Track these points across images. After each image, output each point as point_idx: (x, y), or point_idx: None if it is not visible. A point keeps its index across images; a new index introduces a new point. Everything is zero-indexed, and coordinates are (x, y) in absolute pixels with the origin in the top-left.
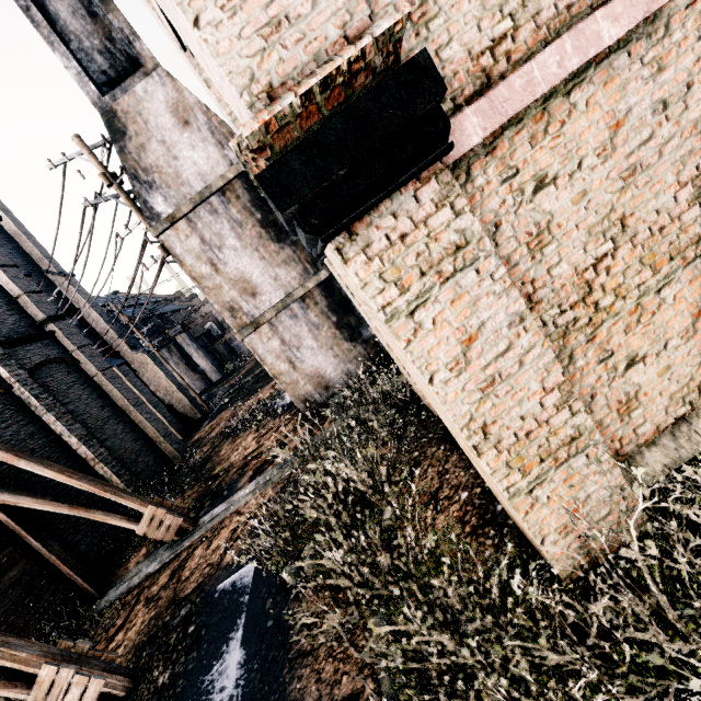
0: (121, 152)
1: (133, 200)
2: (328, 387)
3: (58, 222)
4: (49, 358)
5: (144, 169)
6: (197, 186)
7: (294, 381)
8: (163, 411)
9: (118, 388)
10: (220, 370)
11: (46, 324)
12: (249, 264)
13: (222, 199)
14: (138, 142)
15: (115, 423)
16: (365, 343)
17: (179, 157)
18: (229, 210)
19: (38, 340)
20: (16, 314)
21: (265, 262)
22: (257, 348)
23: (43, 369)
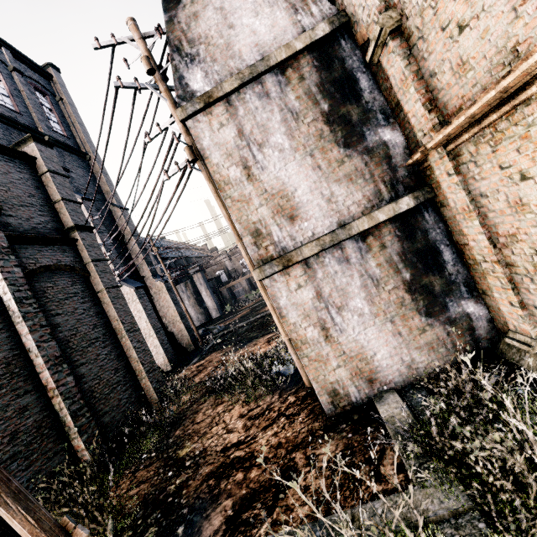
0: (169, 22)
1: (171, 95)
2: (372, 379)
3: (100, 127)
4: (59, 264)
5: (189, 40)
6: (250, 60)
7: (321, 358)
8: (162, 337)
9: (118, 309)
10: (220, 310)
11: (72, 232)
12: (295, 173)
13: (279, 79)
14: (191, 11)
15: (101, 346)
16: (450, 323)
17: (235, 25)
18: (285, 95)
19: (56, 243)
20: (47, 216)
21: (319, 173)
22: (279, 297)
23: (47, 273)
